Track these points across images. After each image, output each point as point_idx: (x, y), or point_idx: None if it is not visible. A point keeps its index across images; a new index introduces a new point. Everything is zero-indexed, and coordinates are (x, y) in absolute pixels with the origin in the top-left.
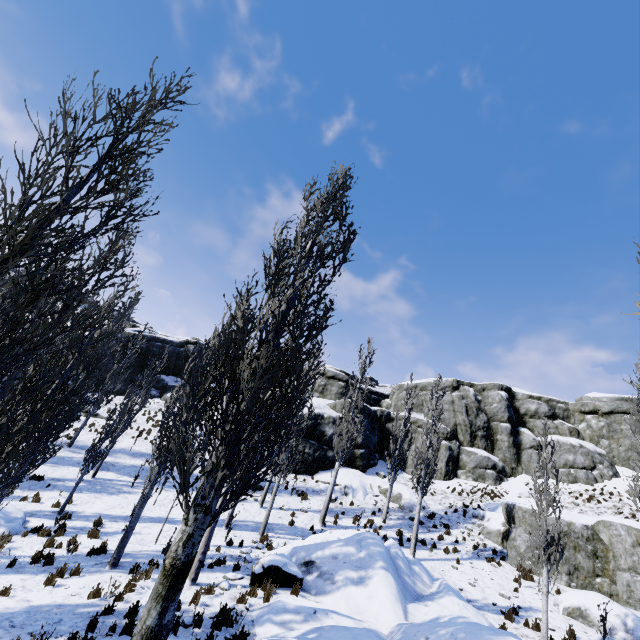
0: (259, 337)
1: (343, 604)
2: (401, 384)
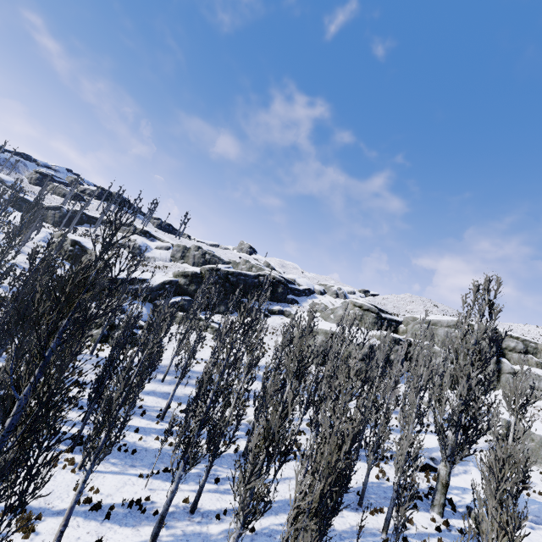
0: (467, 388)
1: (463, 482)
2: (415, 317)
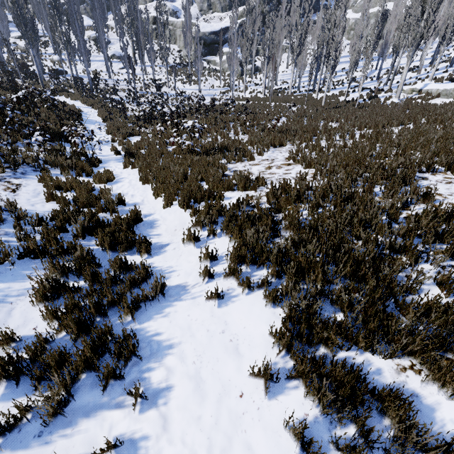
0: None
1: None
2: None
